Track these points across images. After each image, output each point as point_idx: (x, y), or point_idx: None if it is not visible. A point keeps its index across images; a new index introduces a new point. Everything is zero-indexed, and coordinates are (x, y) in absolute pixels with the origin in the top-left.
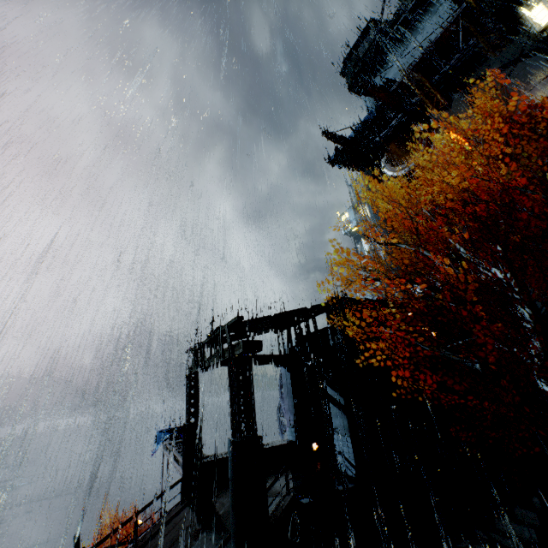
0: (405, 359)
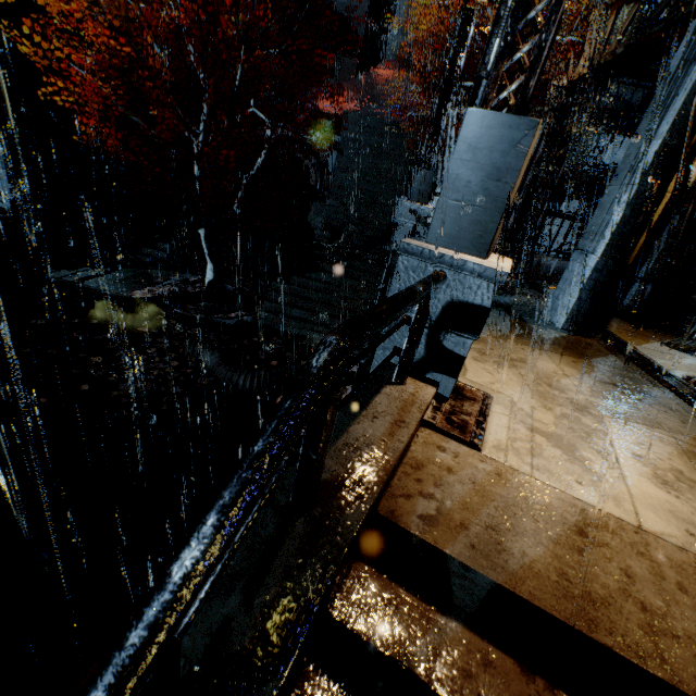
0: (96, 104)
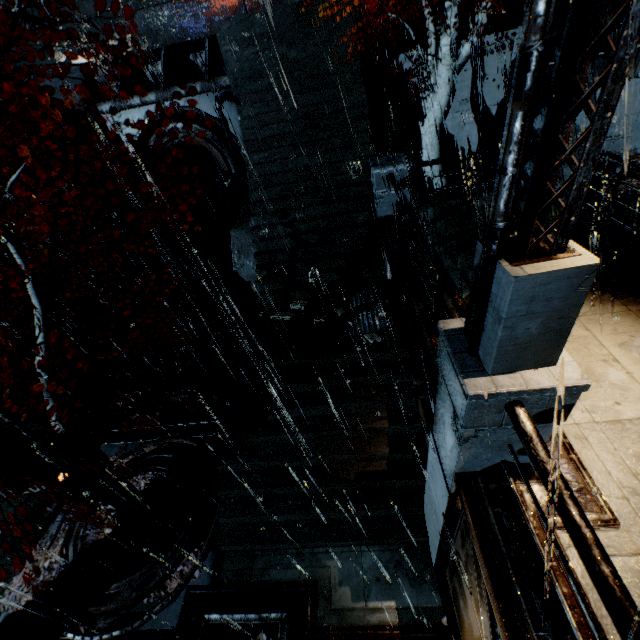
0: None
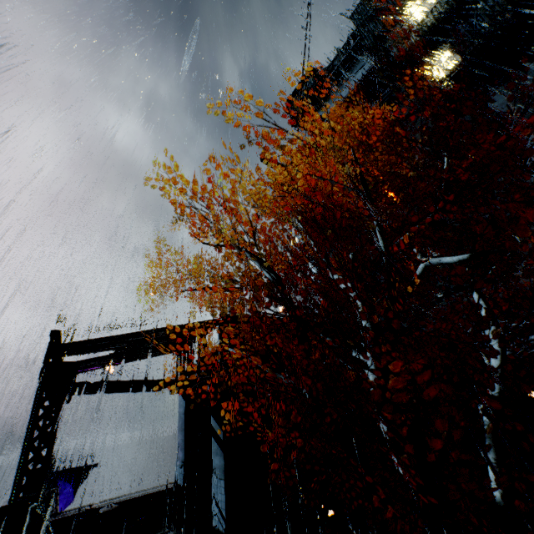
0: None
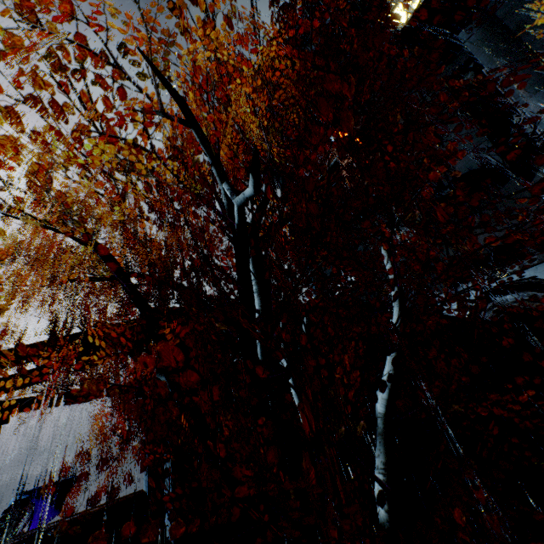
0: None
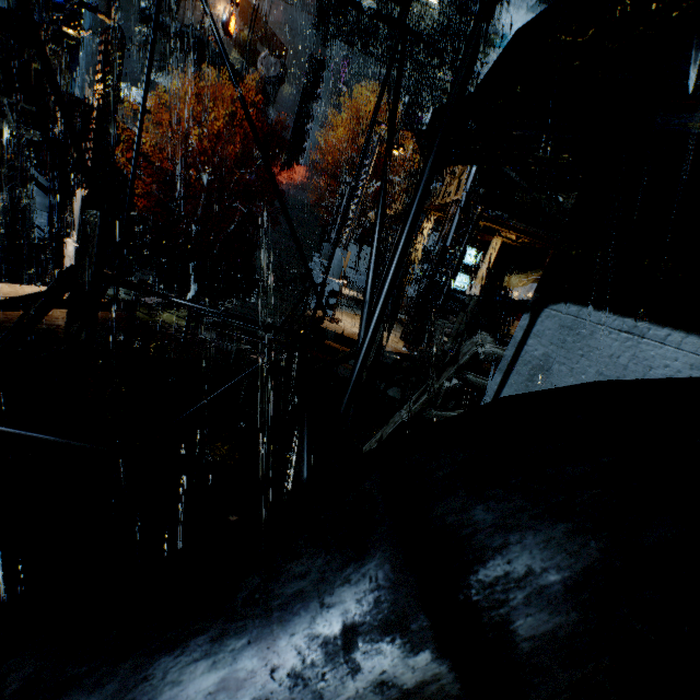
0: None
